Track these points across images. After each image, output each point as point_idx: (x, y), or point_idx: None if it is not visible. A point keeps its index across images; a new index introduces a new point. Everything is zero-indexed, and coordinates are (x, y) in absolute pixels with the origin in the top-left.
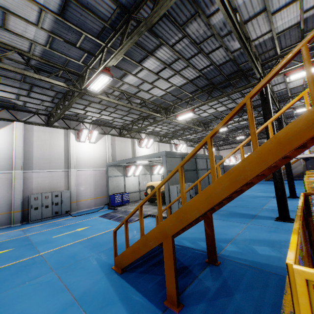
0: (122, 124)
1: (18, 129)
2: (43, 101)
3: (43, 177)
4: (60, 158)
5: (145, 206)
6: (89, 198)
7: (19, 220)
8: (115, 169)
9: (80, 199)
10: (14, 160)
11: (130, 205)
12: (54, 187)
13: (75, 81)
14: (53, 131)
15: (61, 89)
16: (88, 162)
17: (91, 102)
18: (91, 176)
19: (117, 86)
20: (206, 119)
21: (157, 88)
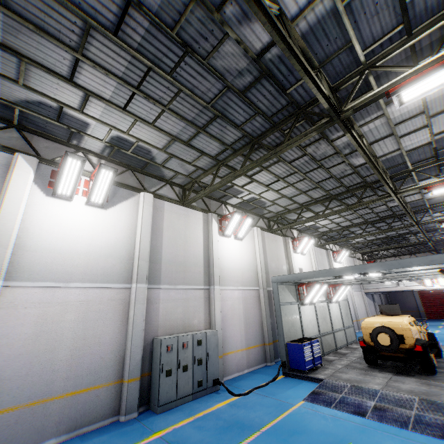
0: (279, 211)
1: (146, 204)
2: (204, 154)
3: (174, 300)
4: (197, 264)
5: (383, 376)
6: (239, 348)
7: (134, 403)
8: (286, 288)
9: (226, 351)
10: (136, 263)
11: (330, 368)
12: (189, 323)
13: (332, 95)
14: (189, 214)
15: (258, 126)
16: (234, 274)
17: (280, 160)
18: (239, 302)
19: (361, 122)
20: (424, 204)
21: (429, 128)
